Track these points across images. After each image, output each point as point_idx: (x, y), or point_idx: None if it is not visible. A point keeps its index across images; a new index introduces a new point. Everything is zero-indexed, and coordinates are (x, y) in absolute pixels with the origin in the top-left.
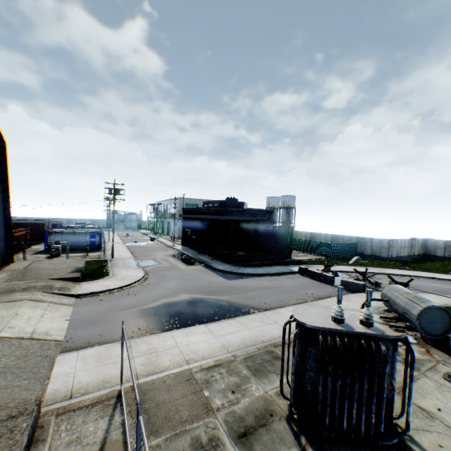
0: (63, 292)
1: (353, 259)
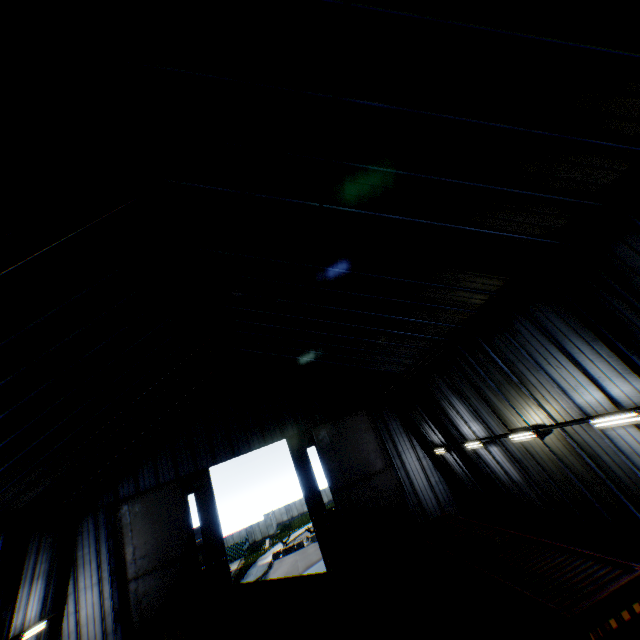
0: None
1: (267, 542)
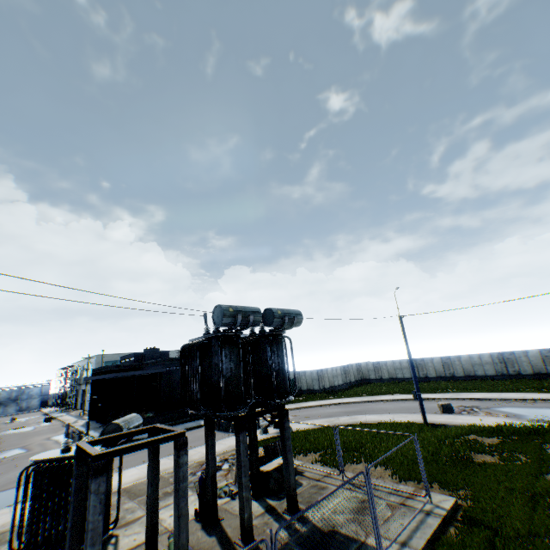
0: None
1: None
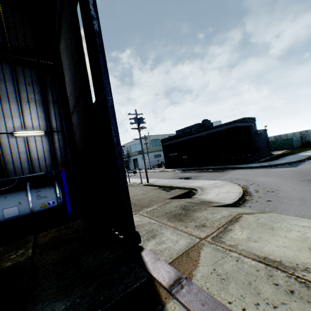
0: (219, 203)
1: None
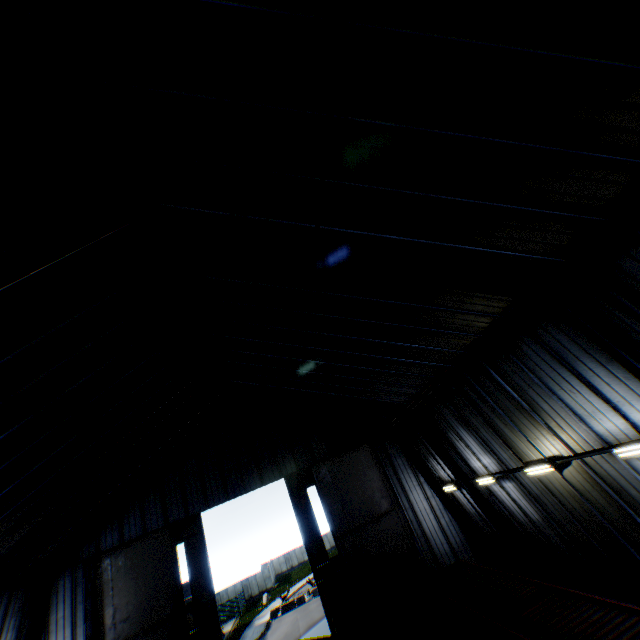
0: None
1: (265, 597)
